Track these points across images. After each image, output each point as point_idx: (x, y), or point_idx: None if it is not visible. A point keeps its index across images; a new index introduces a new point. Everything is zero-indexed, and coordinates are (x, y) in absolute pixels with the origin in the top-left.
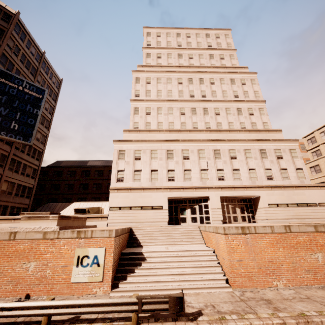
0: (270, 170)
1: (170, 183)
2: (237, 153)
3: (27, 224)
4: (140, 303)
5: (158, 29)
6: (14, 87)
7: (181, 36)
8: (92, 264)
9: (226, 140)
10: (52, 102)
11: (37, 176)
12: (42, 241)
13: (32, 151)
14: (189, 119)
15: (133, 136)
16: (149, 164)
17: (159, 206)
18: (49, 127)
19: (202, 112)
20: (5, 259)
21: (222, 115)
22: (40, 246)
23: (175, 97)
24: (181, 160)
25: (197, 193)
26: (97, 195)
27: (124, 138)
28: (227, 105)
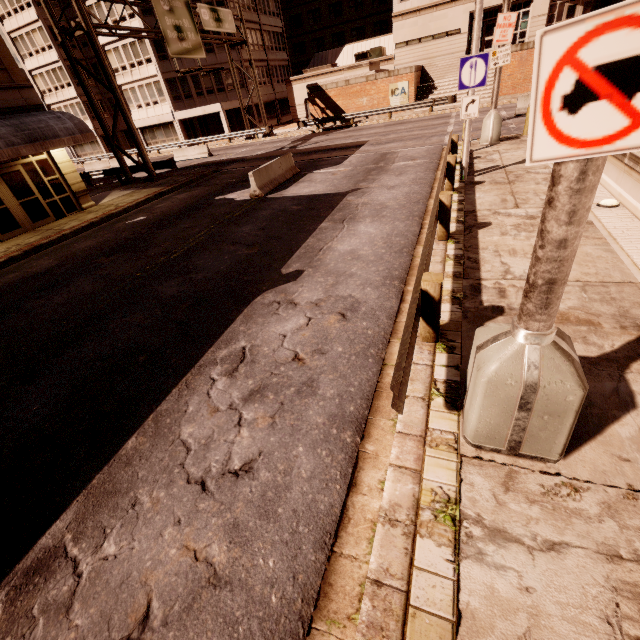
0: None
1: None
2: None
3: (349, 74)
4: (434, 102)
5: None
6: None
7: None
8: (401, 94)
9: None
10: None
11: (280, 11)
12: (367, 84)
13: None
14: None
15: None
16: None
17: (456, 30)
18: None
19: None
20: (348, 99)
21: None
22: (366, 87)
23: None
24: None
25: None
26: (358, 23)
27: None
28: None
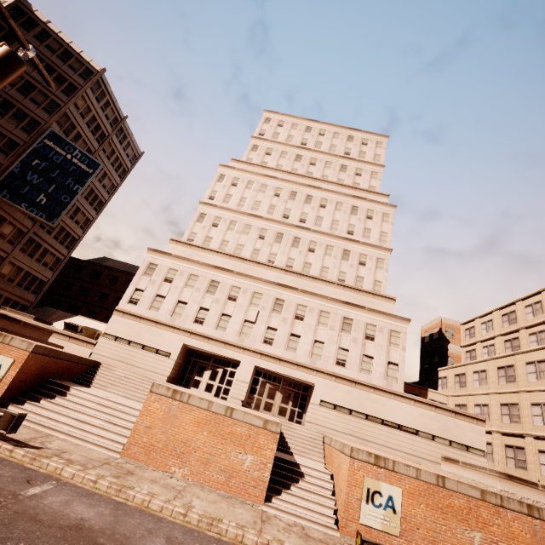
0: (347, 351)
1: (196, 326)
2: (308, 313)
3: None
4: None
5: (283, 116)
6: (61, 154)
7: (311, 132)
8: None
9: (299, 290)
10: (117, 179)
11: (58, 269)
12: None
13: (63, 235)
14: (267, 246)
15: (179, 250)
16: (179, 292)
17: (166, 352)
18: (100, 210)
19: (291, 243)
20: None
21: (317, 253)
22: None
23: (262, 213)
24: (225, 299)
25: (225, 350)
26: None
27: (166, 249)
28: (331, 242)
